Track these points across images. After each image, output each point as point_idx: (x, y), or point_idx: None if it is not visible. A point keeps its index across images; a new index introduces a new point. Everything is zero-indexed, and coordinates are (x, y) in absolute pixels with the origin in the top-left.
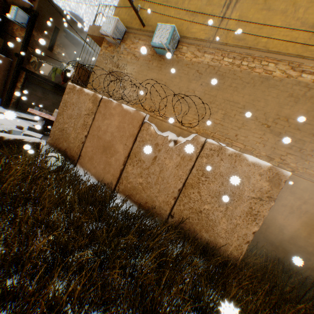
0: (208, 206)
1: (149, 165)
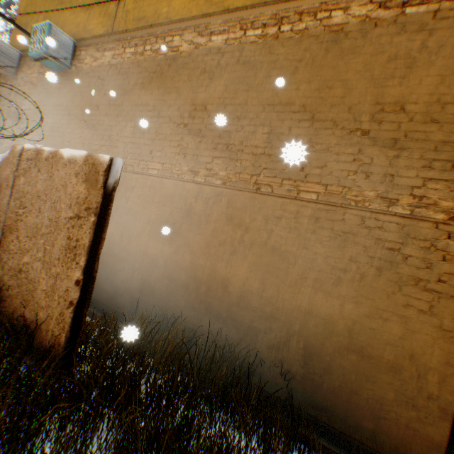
0: (28, 257)
1: None
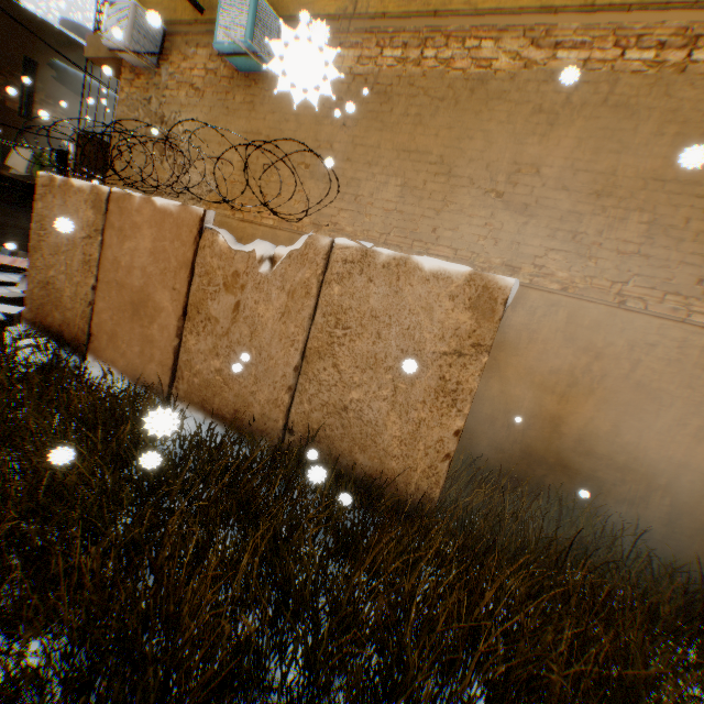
0: (358, 393)
1: (229, 326)
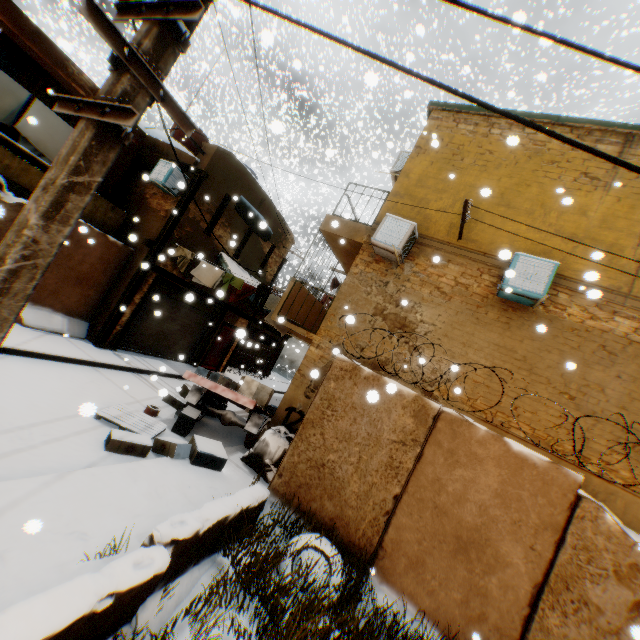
0: None
1: (620, 623)
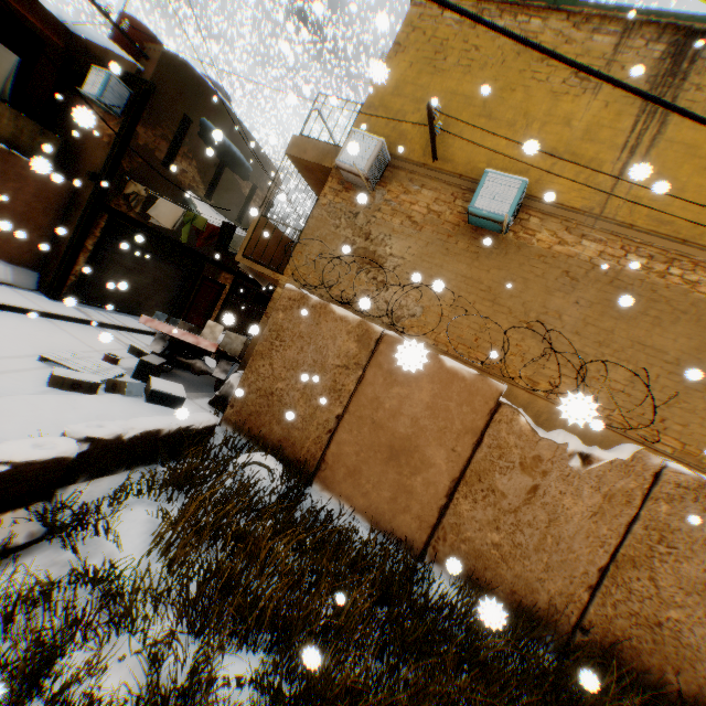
0: (676, 613)
1: (519, 504)
